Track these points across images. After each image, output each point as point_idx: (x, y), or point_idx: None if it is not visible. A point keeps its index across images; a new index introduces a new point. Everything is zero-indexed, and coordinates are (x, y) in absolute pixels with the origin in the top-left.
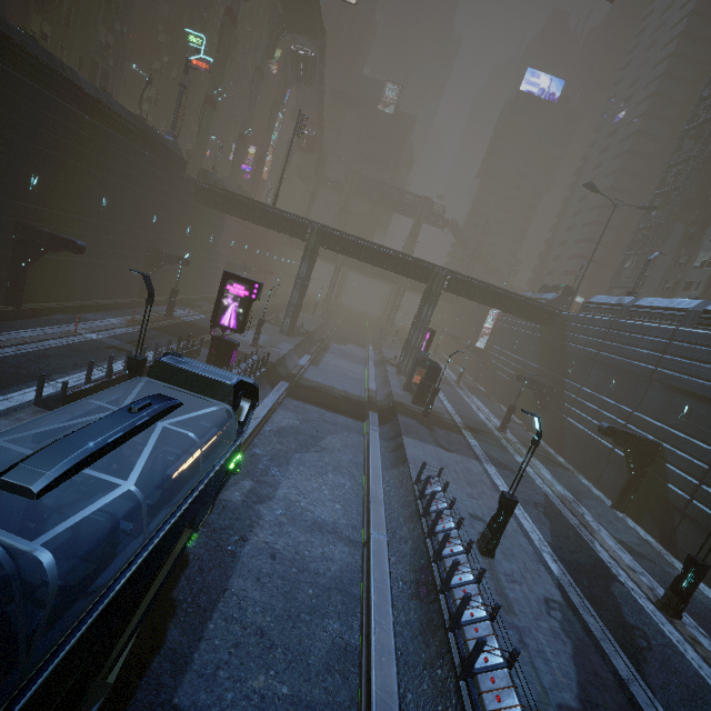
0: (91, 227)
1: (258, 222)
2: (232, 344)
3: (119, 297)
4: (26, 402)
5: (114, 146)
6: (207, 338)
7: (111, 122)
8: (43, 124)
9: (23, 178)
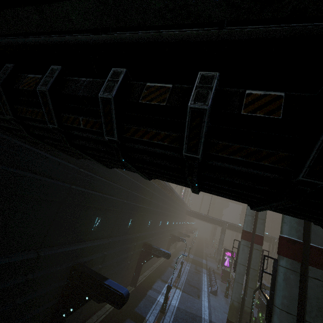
0: (174, 230)
1: (205, 220)
2: (229, 272)
3: (171, 249)
4: (207, 292)
5: (181, 208)
6: (204, 266)
7: (181, 203)
8: (177, 210)
9: (172, 223)
